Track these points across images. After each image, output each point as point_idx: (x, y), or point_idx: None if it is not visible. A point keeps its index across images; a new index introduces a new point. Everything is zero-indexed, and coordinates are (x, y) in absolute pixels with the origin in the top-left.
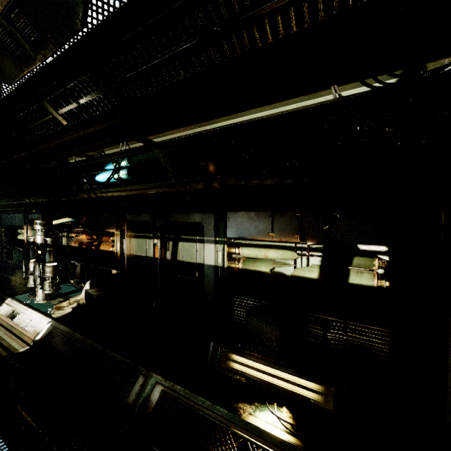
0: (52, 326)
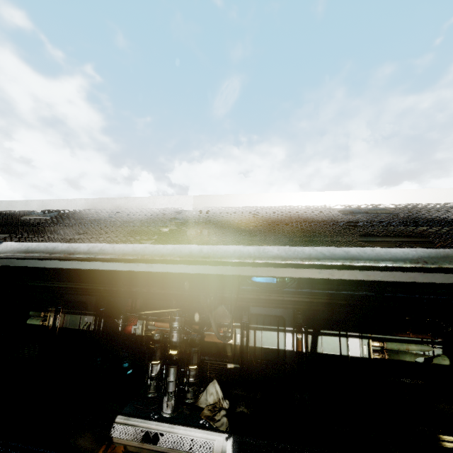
0: (237, 442)
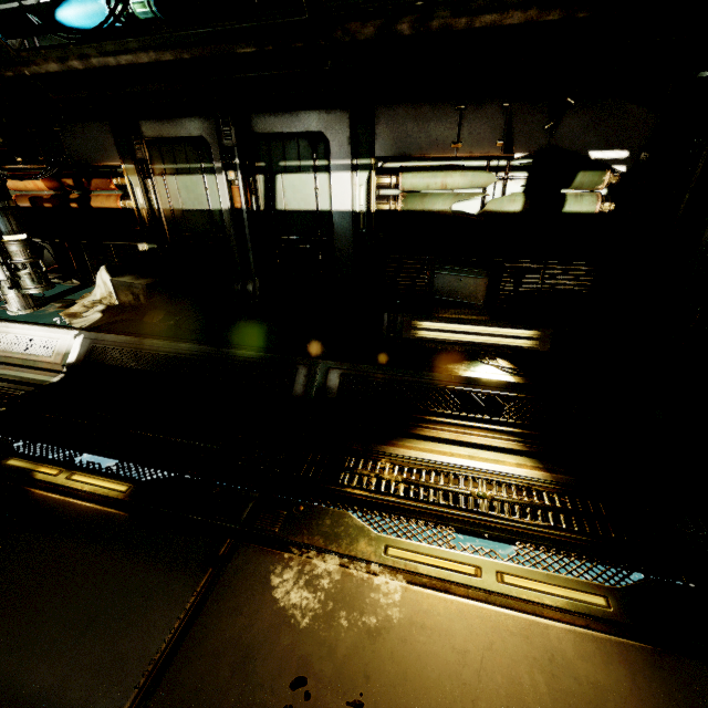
0: (89, 340)
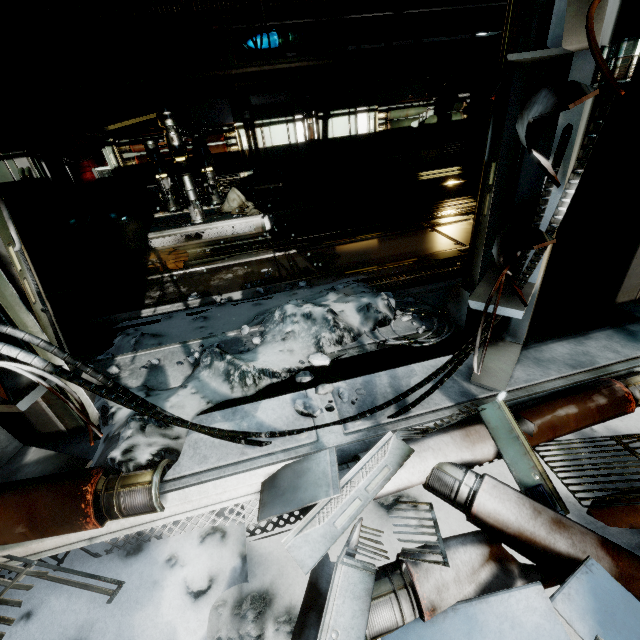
0: (272, 217)
